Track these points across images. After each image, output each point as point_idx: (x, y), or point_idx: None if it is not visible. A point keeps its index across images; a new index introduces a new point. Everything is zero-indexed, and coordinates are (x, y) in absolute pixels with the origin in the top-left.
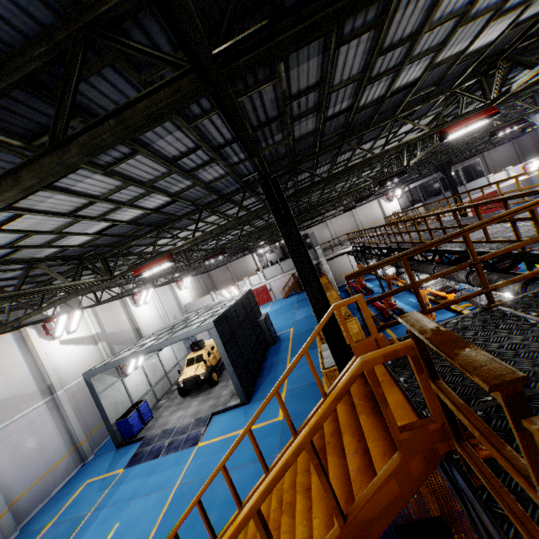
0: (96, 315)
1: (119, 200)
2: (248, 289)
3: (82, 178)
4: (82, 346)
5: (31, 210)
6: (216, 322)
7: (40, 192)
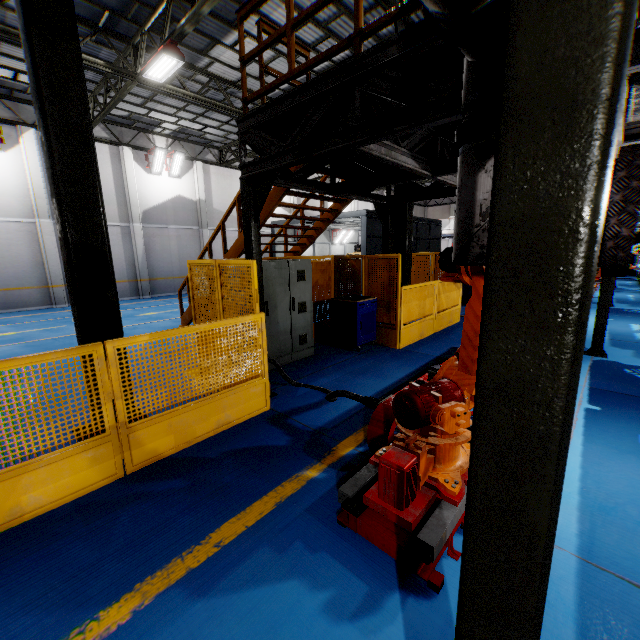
0: (298, 190)
1: (305, 40)
2: (448, 231)
3: (276, 8)
4: (281, 208)
5: (250, 35)
6: (370, 212)
7: (253, 17)
